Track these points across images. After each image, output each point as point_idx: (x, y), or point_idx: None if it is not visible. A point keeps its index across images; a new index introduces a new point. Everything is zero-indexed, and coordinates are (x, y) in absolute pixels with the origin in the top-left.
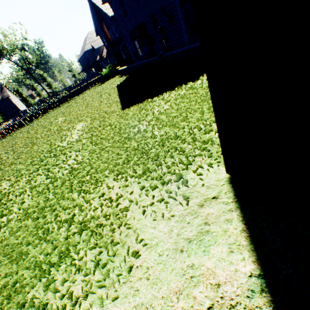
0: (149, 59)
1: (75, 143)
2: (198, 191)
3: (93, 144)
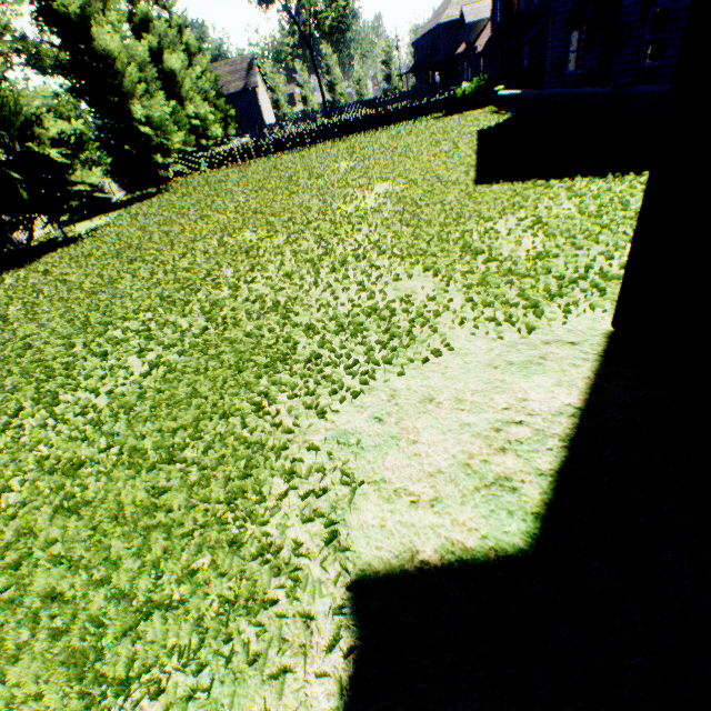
0: (585, 89)
1: (371, 213)
2: (552, 330)
3: (403, 223)
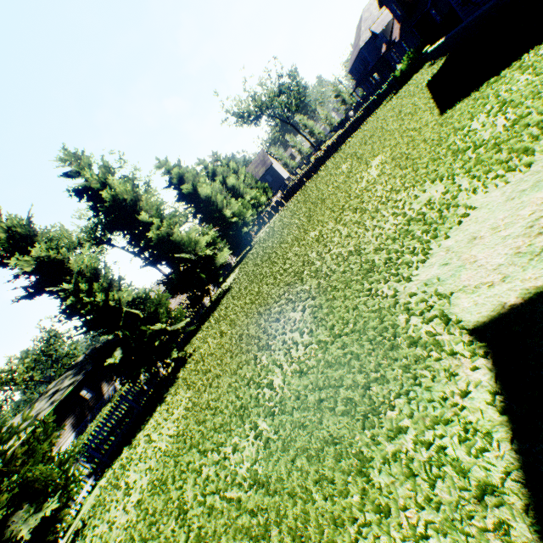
0: None
1: (378, 178)
2: None
3: (402, 169)
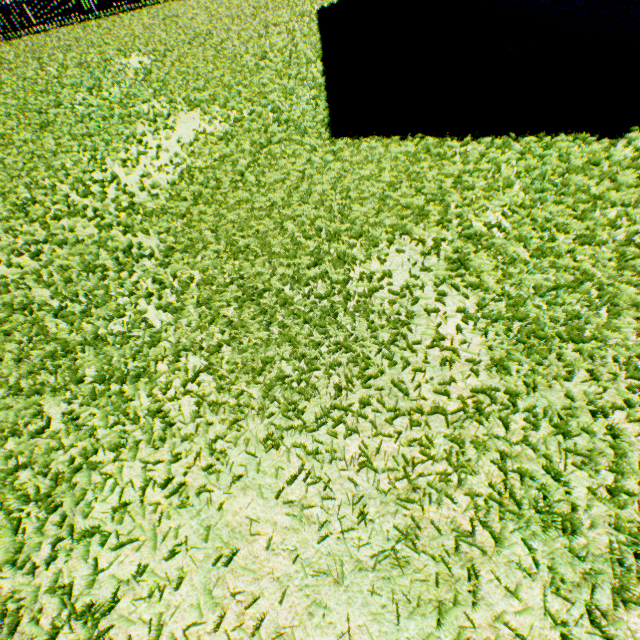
0: None
1: (165, 202)
2: None
3: (220, 241)
